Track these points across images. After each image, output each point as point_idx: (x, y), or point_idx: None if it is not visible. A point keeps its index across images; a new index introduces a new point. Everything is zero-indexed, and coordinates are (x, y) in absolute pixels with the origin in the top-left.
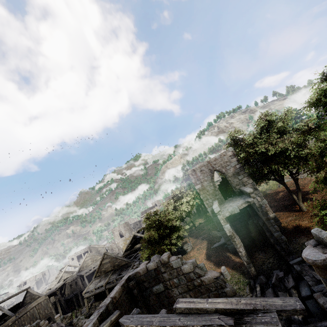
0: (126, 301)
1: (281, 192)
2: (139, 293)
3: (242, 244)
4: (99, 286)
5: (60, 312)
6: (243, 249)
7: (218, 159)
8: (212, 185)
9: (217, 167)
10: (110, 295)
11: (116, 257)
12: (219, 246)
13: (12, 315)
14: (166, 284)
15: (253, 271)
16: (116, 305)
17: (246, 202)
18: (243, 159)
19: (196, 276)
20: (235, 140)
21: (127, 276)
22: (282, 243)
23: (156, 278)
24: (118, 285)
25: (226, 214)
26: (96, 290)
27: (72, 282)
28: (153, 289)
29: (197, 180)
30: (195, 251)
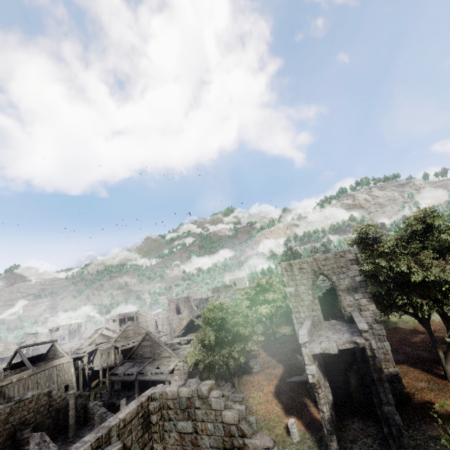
0: (139, 428)
1: (422, 334)
2: (159, 422)
3: (331, 398)
4: (129, 372)
5: (80, 384)
6: (330, 407)
7: (331, 260)
8: (311, 293)
9: (326, 271)
10: (119, 414)
11: (160, 343)
12: (299, 382)
13: (30, 367)
14: (196, 425)
15: (334, 448)
16: (122, 431)
17: (352, 341)
18: (369, 272)
19: (239, 434)
20: (365, 238)
21: (152, 391)
22: (393, 426)
23: (186, 411)
24: (135, 402)
25: (315, 350)
26: (125, 376)
27: (104, 351)
28: (177, 425)
29: (292, 280)
30: (263, 376)
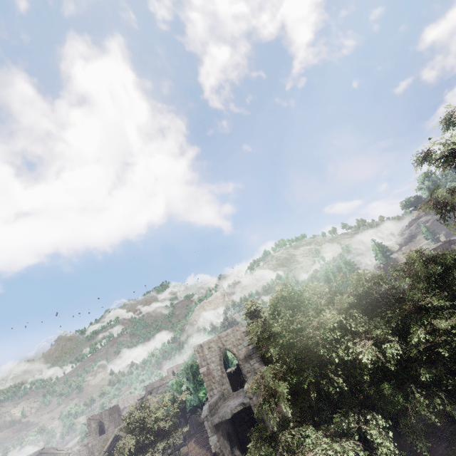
0: None
1: None
2: None
3: None
4: None
5: None
6: None
7: (230, 335)
8: (219, 369)
9: (228, 345)
10: None
11: None
12: None
13: None
14: None
15: None
16: None
17: (242, 403)
18: (254, 340)
19: None
20: (253, 312)
21: None
22: None
23: None
24: None
25: (215, 420)
26: None
27: None
28: None
29: (204, 360)
30: None
